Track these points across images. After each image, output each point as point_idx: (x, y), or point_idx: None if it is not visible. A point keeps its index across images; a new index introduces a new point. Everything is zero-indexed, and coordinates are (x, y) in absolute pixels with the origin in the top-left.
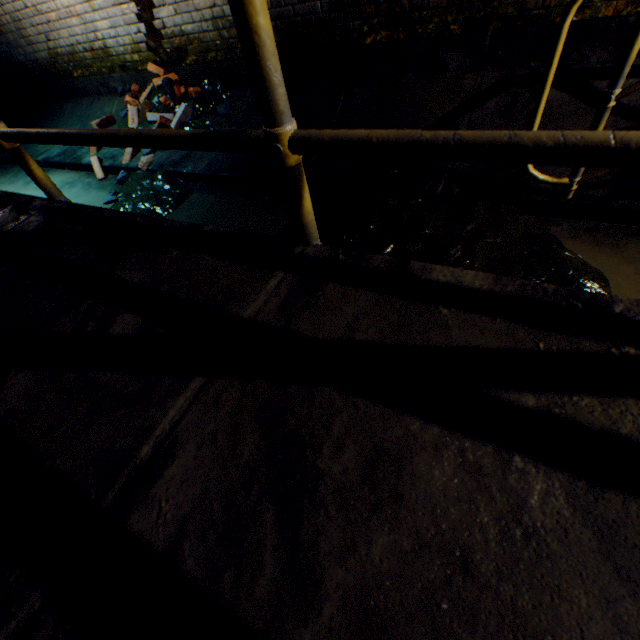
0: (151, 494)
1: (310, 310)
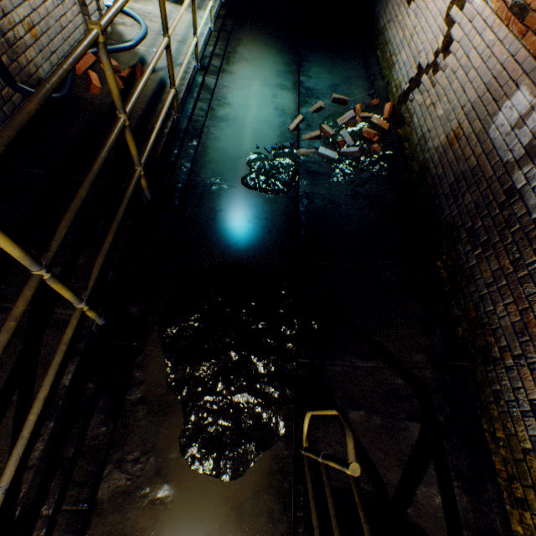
0: None
1: (57, 329)
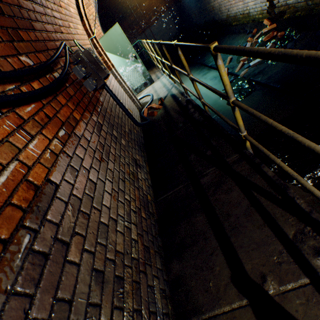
0: (203, 178)
1: (237, 164)
